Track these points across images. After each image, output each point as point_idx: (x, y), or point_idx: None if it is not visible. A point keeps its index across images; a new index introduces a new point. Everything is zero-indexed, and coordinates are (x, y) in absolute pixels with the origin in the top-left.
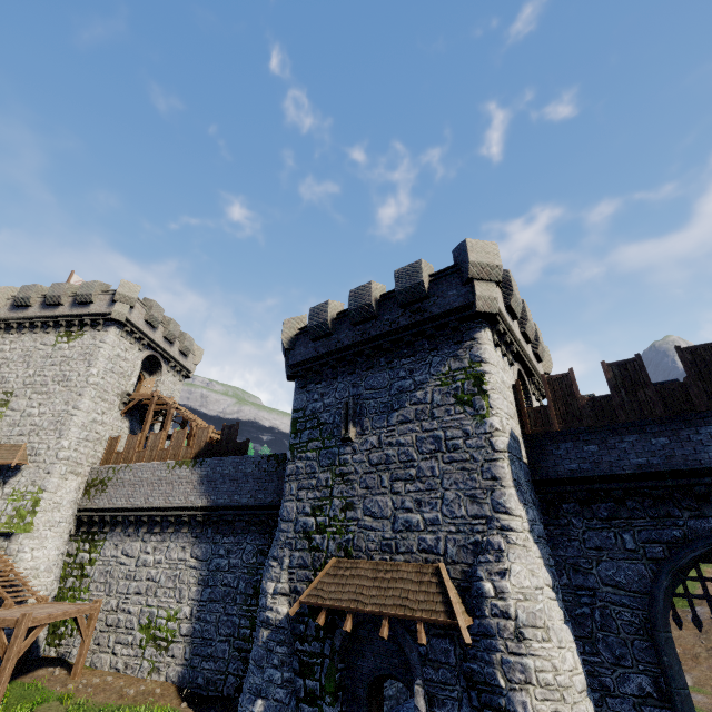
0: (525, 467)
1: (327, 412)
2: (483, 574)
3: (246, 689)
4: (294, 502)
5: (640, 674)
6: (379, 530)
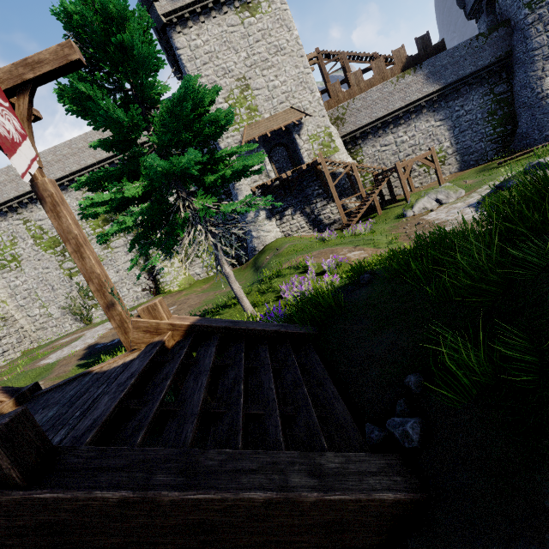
0: None
1: None
2: None
3: (542, 125)
4: (543, 35)
5: None
6: None
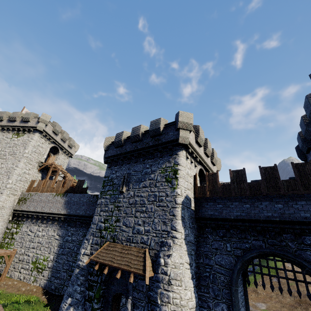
0: (192, 211)
1: (117, 179)
2: (161, 255)
3: (66, 293)
4: (98, 216)
5: (223, 303)
6: (127, 232)
